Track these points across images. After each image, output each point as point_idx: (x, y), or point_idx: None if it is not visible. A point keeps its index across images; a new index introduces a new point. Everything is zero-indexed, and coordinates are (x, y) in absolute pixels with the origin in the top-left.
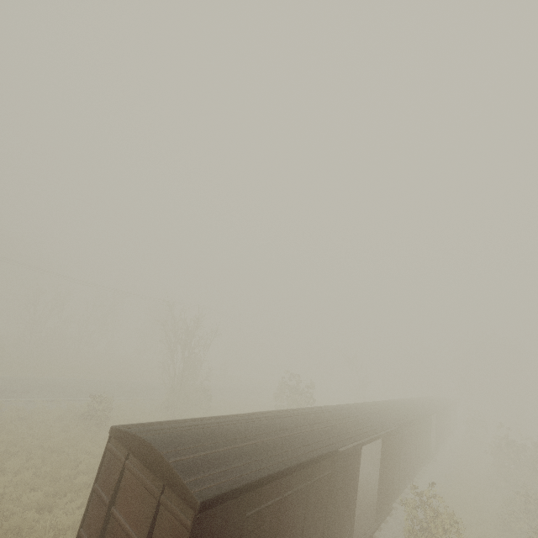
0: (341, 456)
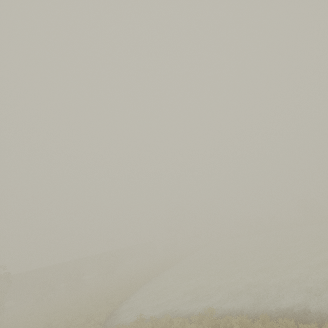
0: None
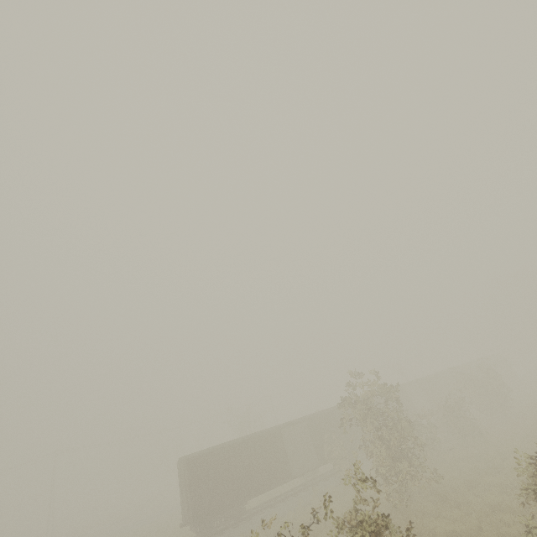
0: (260, 438)
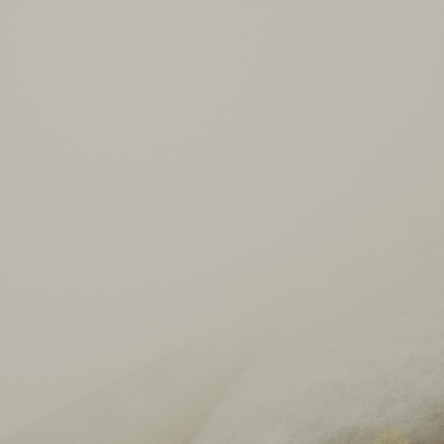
0: None
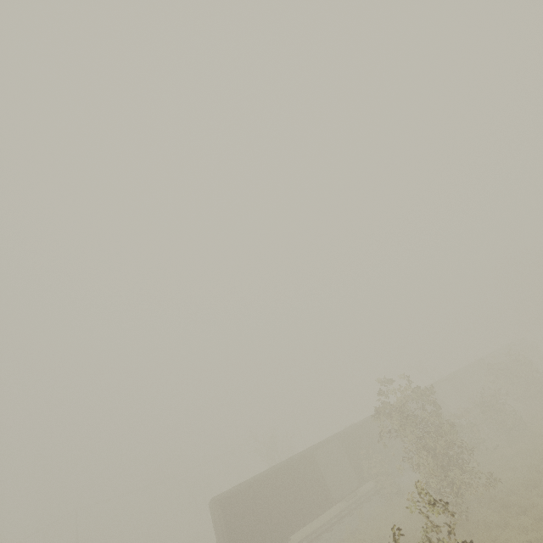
0: (293, 464)
